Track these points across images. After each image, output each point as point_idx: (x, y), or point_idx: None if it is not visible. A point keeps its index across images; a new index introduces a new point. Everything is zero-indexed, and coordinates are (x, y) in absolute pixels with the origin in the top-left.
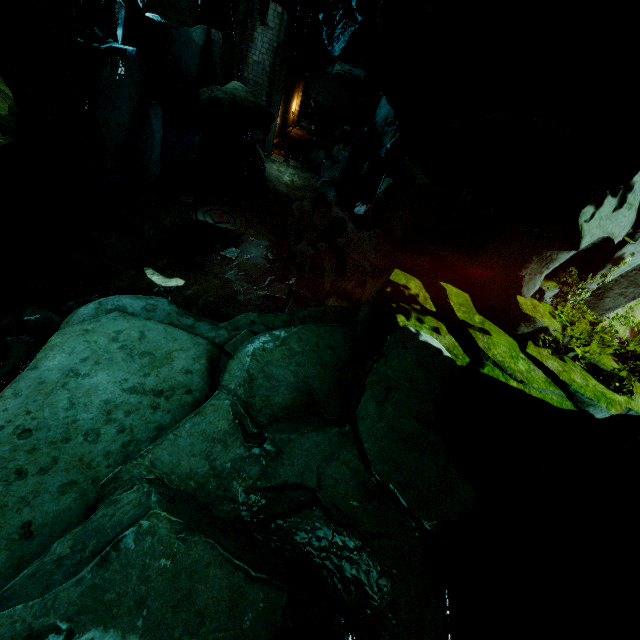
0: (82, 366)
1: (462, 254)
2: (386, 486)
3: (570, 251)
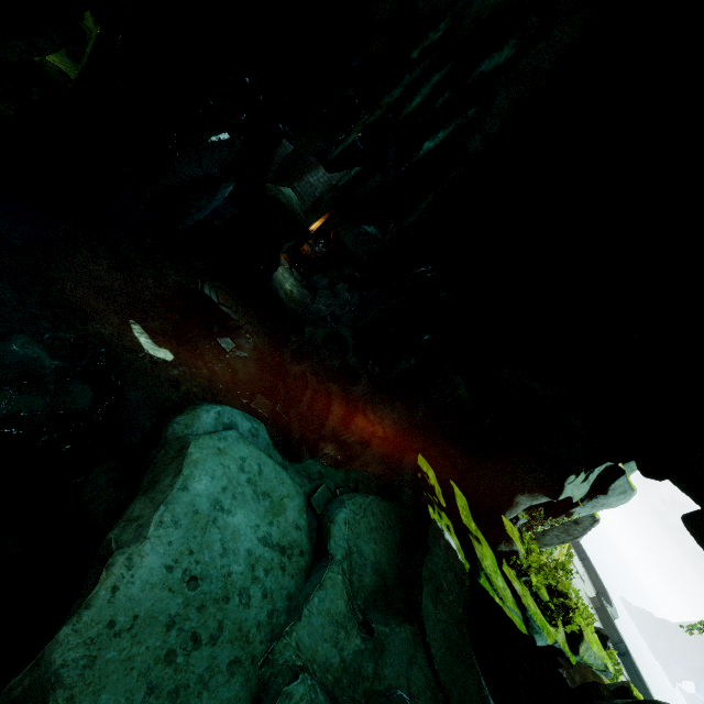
0: (224, 498)
1: (466, 460)
2: (449, 700)
3: (550, 498)
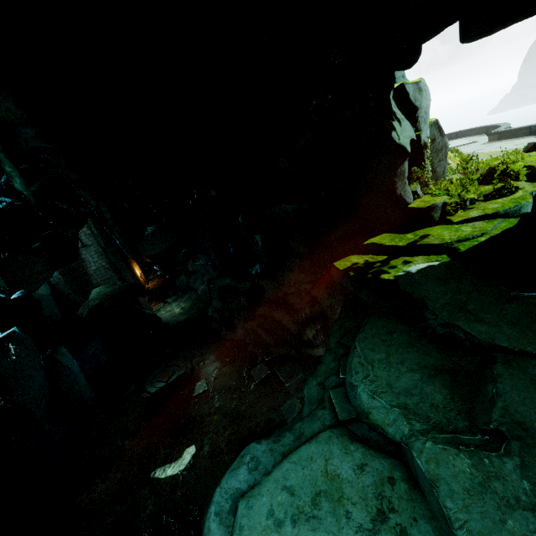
0: None
1: (352, 221)
2: None
3: (406, 159)
